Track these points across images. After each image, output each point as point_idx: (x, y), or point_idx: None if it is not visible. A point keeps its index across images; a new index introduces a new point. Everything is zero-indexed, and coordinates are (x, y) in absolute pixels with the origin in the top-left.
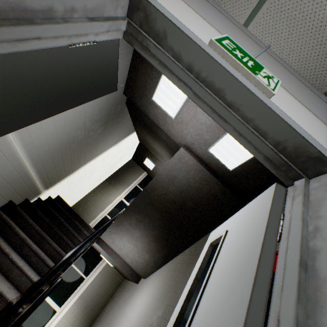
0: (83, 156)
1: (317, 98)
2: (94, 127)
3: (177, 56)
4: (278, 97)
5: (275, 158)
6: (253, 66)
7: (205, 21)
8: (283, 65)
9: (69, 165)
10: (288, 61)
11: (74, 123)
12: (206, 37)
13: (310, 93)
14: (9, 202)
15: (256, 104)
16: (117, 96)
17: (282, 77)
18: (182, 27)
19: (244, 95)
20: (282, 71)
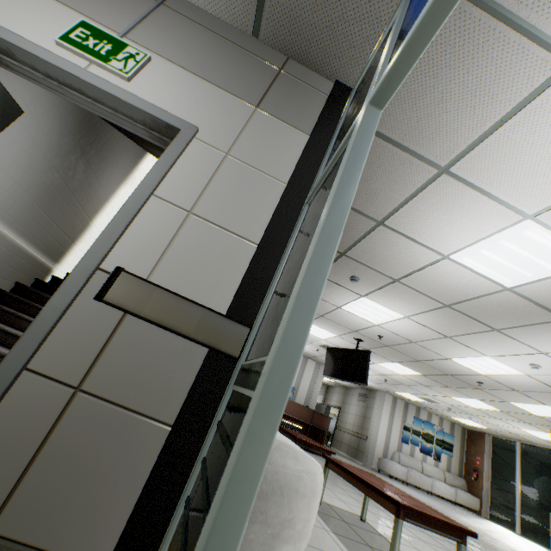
0: (80, 210)
1: (230, 50)
2: (69, 164)
3: (34, 68)
4: (145, 76)
5: (152, 136)
6: (111, 51)
7: (61, 5)
8: (191, 15)
9: (67, 225)
10: (200, 5)
11: (34, 166)
12: (57, 34)
13: (220, 46)
14: (17, 284)
15: (107, 96)
16: (73, 109)
17: (174, 41)
18: (19, 42)
19: (95, 90)
20: (181, 29)
